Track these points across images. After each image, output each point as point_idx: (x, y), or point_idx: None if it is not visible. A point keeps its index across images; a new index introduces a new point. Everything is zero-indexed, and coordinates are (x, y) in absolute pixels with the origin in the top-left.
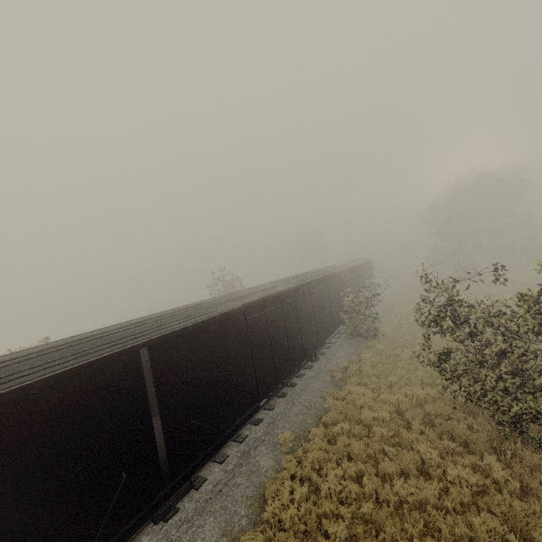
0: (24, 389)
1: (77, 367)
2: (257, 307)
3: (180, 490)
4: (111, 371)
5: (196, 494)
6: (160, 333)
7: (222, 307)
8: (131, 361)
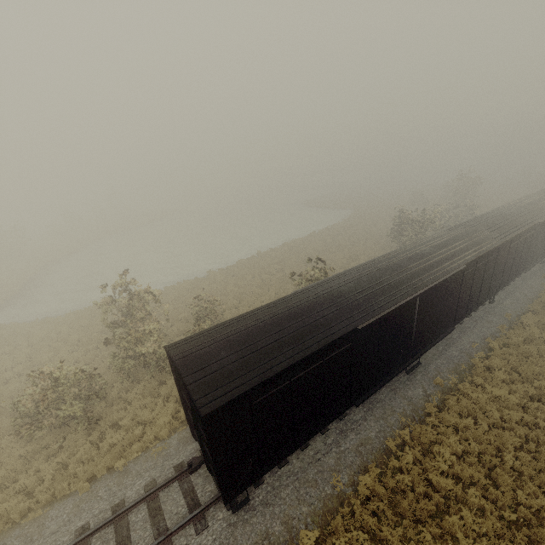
0: None
1: None
2: None
3: None
4: None
5: (534, 267)
6: None
7: None
8: None
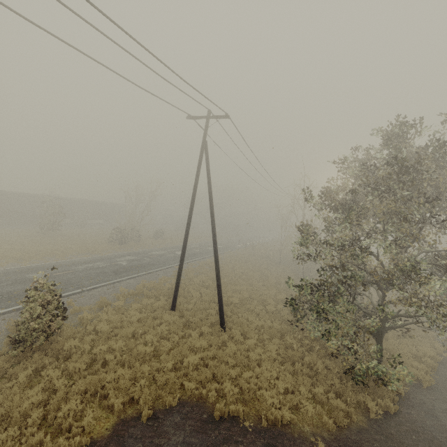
0: None
1: None
2: (6, 195)
3: None
4: None
5: None
6: None
7: None
8: None
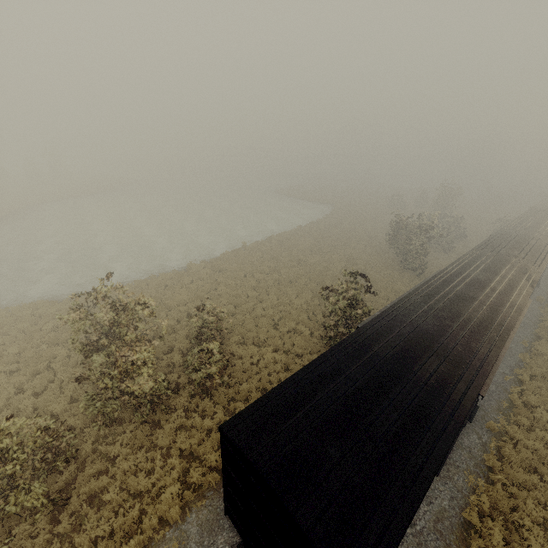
0: None
1: None
2: None
3: None
4: None
5: None
6: None
7: None
8: None
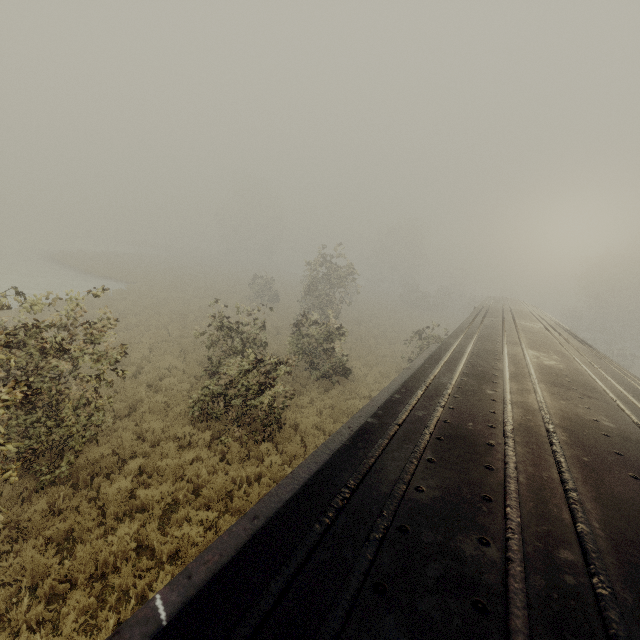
0: None
1: None
2: None
3: None
4: None
5: None
6: None
7: None
8: None
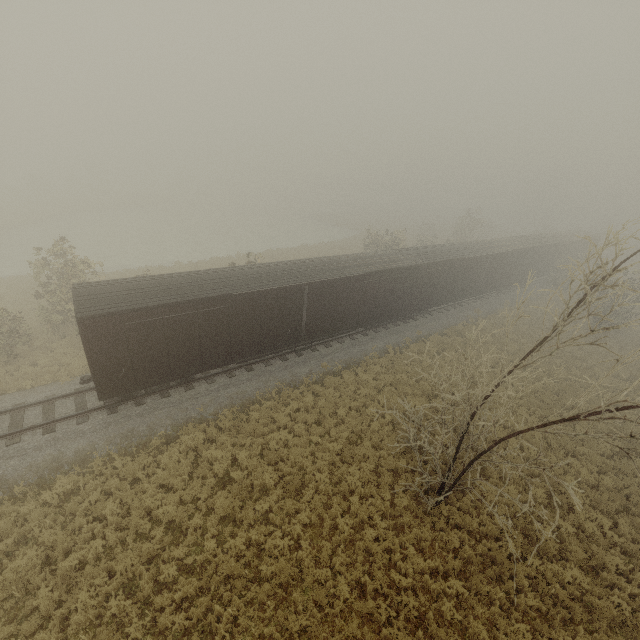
0: (477, 257)
1: (483, 255)
2: (518, 252)
3: (469, 301)
4: (484, 259)
5: (475, 303)
6: (494, 252)
7: (507, 248)
8: (487, 258)
